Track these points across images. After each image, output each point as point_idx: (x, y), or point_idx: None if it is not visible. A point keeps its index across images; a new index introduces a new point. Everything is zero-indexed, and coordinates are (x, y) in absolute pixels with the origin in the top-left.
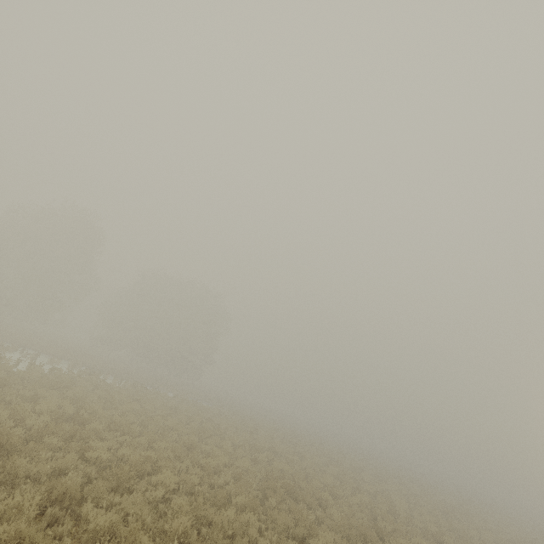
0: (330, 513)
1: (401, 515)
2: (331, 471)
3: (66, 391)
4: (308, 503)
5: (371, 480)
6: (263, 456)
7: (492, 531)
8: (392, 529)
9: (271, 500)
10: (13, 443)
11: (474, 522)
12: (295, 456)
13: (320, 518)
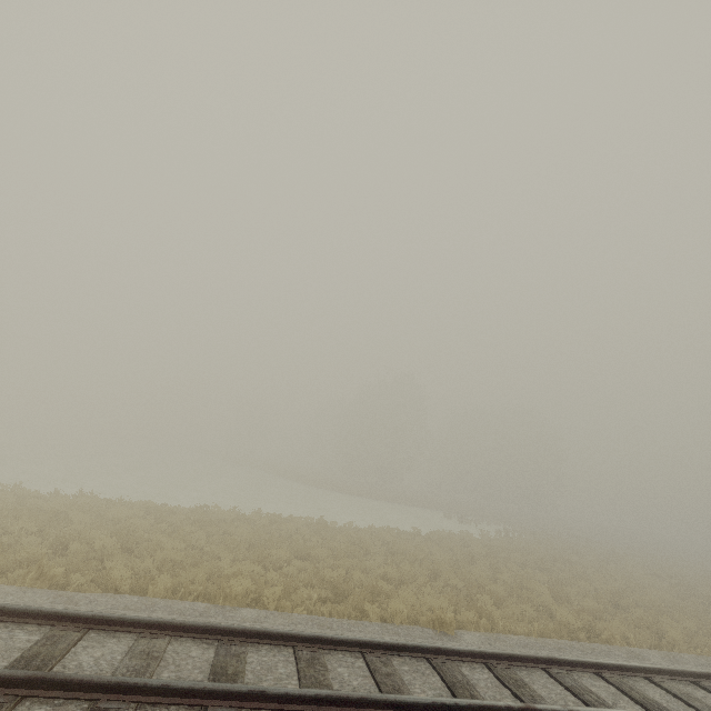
0: None
1: None
2: None
3: (588, 553)
4: None
5: None
6: None
7: None
8: None
9: None
10: (699, 596)
11: None
12: None
13: None
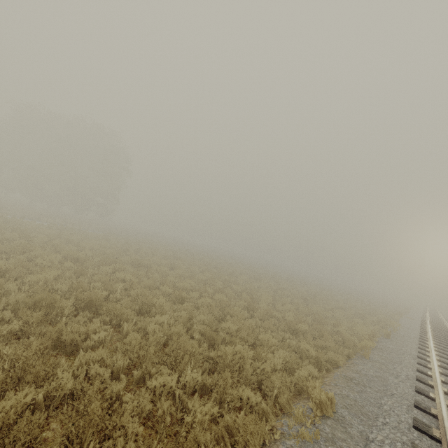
0: (149, 323)
1: (262, 308)
2: (200, 277)
3: None
4: (118, 315)
5: (247, 281)
6: (105, 268)
7: (343, 308)
8: (237, 328)
9: (14, 323)
10: None
11: (330, 303)
12: (163, 266)
13: (125, 333)
